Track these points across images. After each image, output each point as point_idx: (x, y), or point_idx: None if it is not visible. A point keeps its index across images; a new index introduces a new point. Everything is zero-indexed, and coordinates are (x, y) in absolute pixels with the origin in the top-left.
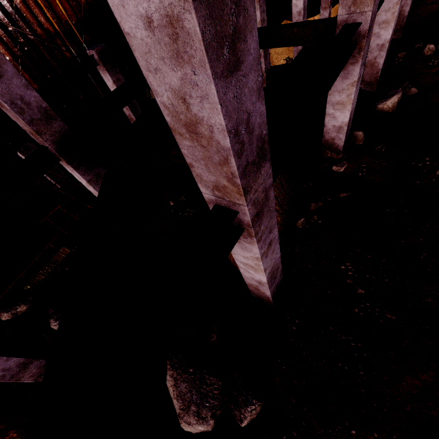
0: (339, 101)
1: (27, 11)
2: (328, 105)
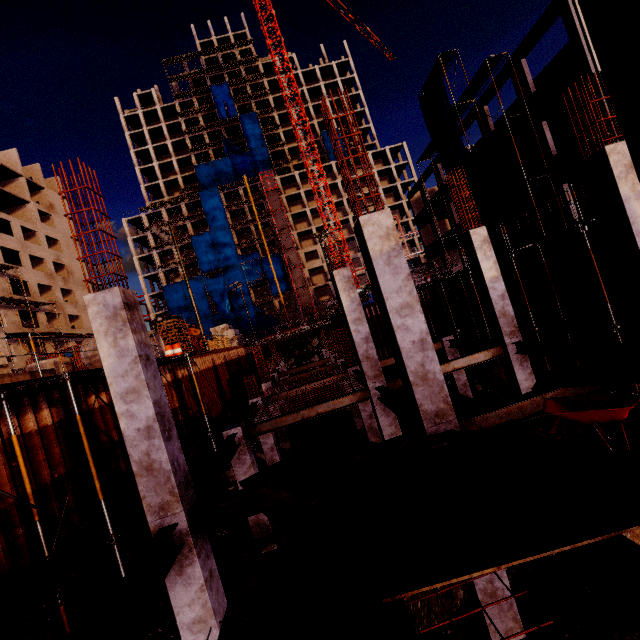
0: (528, 387)
1: (100, 417)
2: (522, 392)
